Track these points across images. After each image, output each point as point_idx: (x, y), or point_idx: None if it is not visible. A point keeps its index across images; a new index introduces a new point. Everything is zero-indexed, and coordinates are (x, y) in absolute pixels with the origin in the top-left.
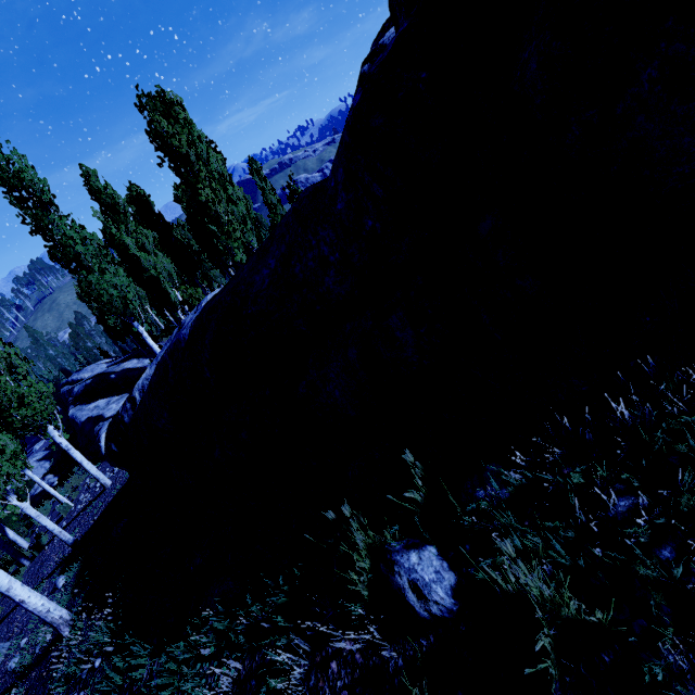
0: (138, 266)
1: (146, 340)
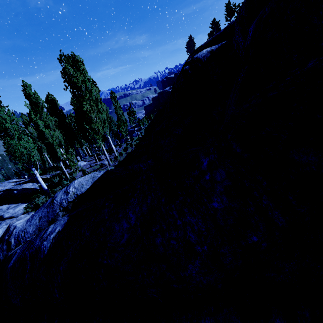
0: (42, 136)
1: (37, 178)
